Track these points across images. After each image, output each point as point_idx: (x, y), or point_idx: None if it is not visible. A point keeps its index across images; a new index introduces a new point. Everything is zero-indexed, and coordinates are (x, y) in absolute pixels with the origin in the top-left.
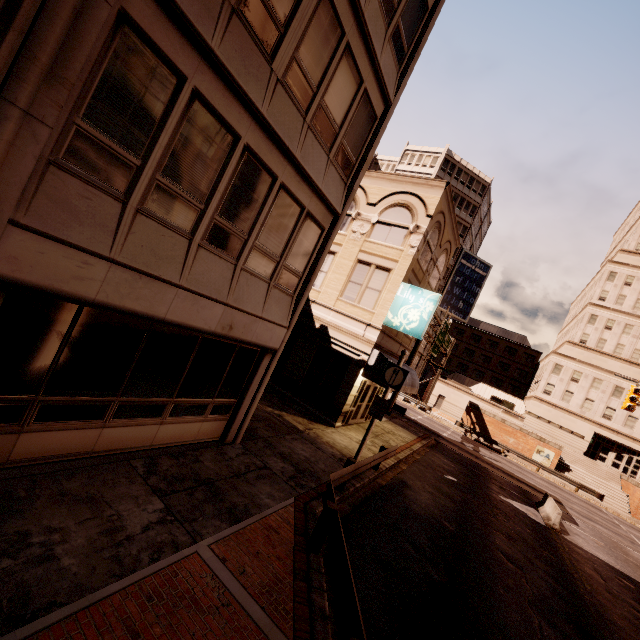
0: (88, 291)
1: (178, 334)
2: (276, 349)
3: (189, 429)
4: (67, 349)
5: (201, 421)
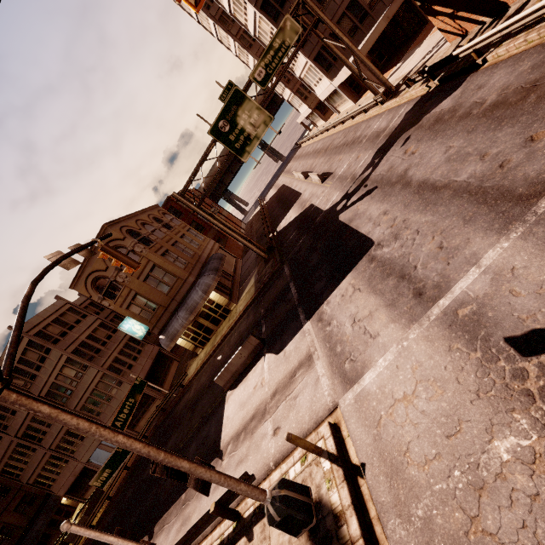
0: None
1: None
2: None
3: (155, 406)
4: None
5: (155, 403)
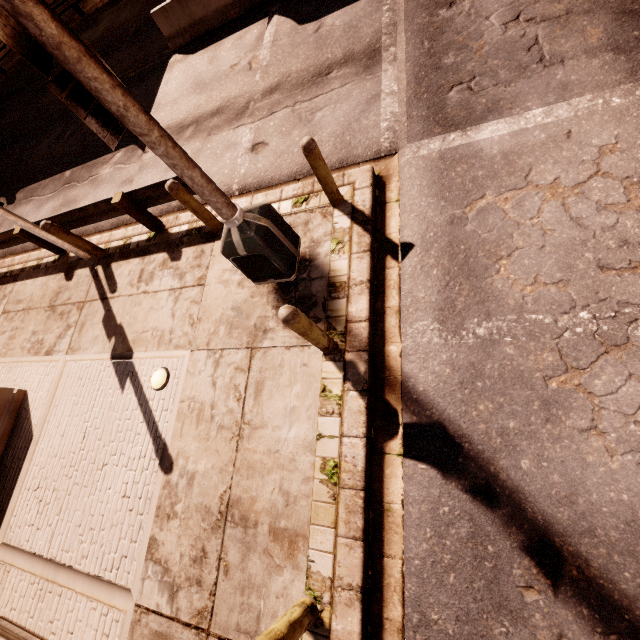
0: None
1: None
2: None
3: None
4: None
5: None
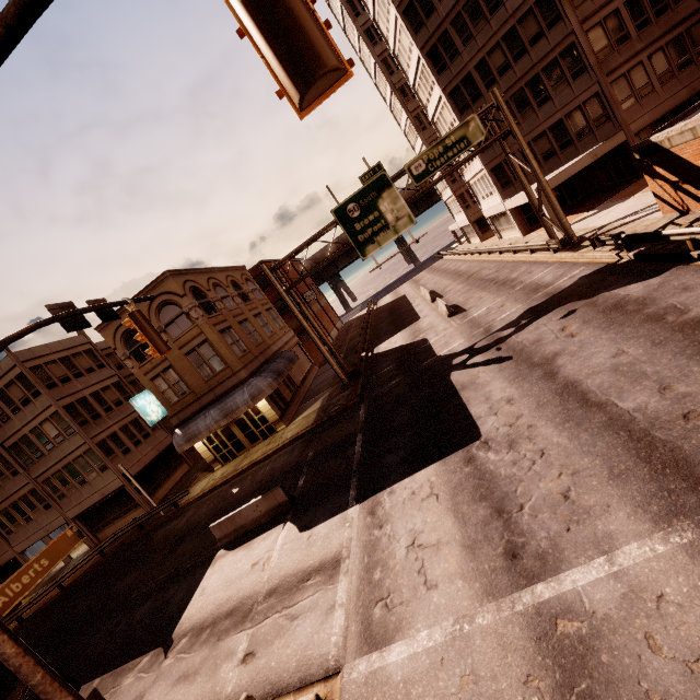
0: (79, 512)
1: (103, 502)
2: (124, 484)
3: (135, 515)
4: (93, 517)
5: (136, 511)
